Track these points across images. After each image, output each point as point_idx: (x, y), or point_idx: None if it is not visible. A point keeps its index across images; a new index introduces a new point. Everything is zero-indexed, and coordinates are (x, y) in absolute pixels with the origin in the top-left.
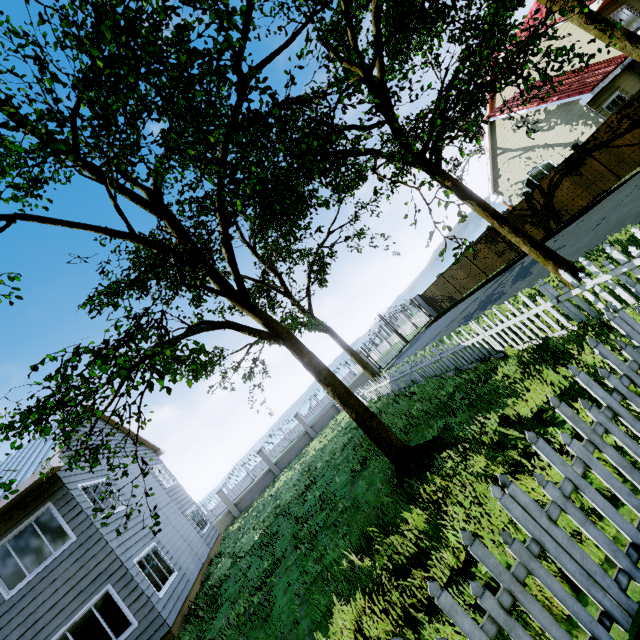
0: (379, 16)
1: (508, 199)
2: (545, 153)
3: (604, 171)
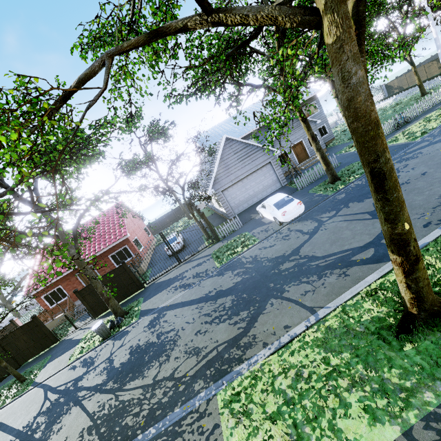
0: None
1: None
2: None
3: None
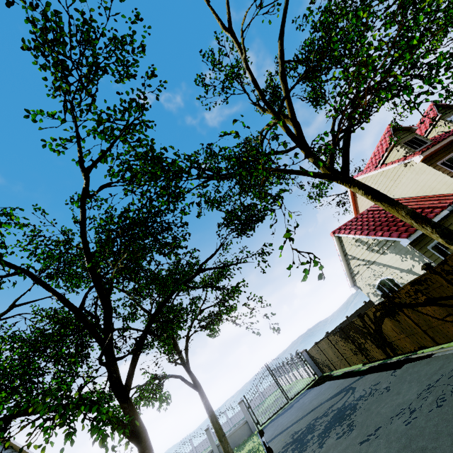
0: (91, 269)
1: (366, 294)
2: (386, 270)
3: (418, 329)
